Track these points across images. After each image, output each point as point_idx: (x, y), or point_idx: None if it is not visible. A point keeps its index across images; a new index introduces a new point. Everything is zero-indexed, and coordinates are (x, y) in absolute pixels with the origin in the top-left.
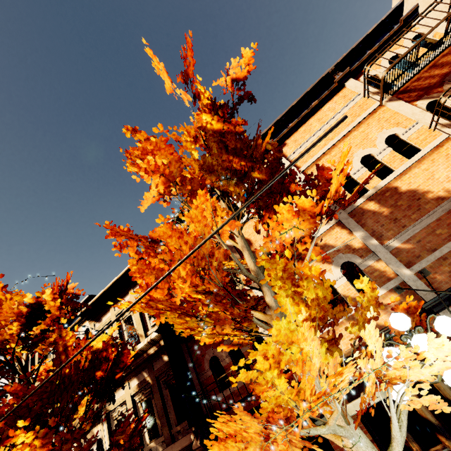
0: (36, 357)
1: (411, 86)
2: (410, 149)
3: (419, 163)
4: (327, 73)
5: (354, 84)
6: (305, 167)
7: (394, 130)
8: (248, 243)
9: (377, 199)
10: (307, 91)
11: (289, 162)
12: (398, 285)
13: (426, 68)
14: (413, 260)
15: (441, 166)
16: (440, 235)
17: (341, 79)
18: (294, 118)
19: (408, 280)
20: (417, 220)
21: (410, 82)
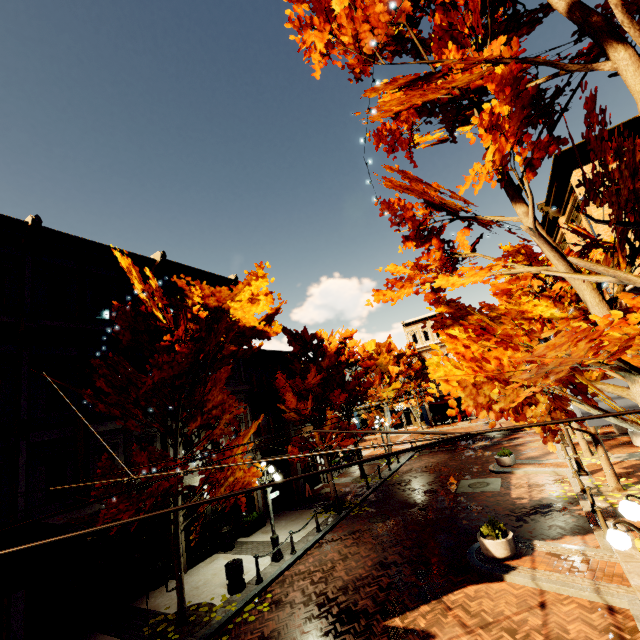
0: (431, 334)
1: None
2: None
3: None
4: None
5: None
6: None
7: None
8: None
9: None
10: None
11: None
12: None
13: None
14: None
15: None
16: None
17: None
18: None
19: None
20: None
21: None
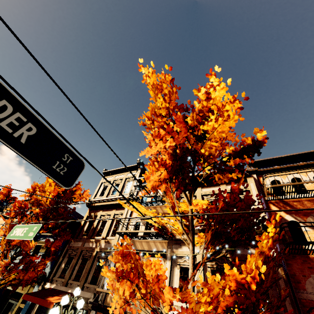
0: (120, 187)
1: None
2: None
3: None
4: None
5: None
6: None
7: None
8: None
9: None
10: None
11: None
12: None
13: None
14: None
15: None
16: None
17: None
18: None
19: None
20: None
21: None
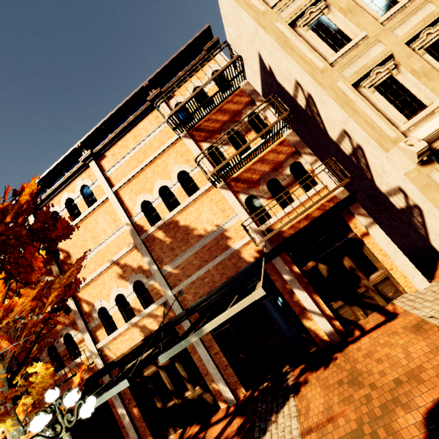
0: None
1: (202, 125)
2: (194, 187)
3: (194, 203)
4: (142, 87)
5: (163, 107)
6: (118, 187)
7: (184, 167)
8: (67, 256)
9: (164, 229)
10: (124, 103)
11: (104, 179)
12: (166, 301)
13: (215, 110)
14: (177, 282)
15: (206, 208)
16: (195, 265)
17: (153, 99)
18: (114, 127)
19: (169, 299)
20: (185, 251)
21: (203, 120)
